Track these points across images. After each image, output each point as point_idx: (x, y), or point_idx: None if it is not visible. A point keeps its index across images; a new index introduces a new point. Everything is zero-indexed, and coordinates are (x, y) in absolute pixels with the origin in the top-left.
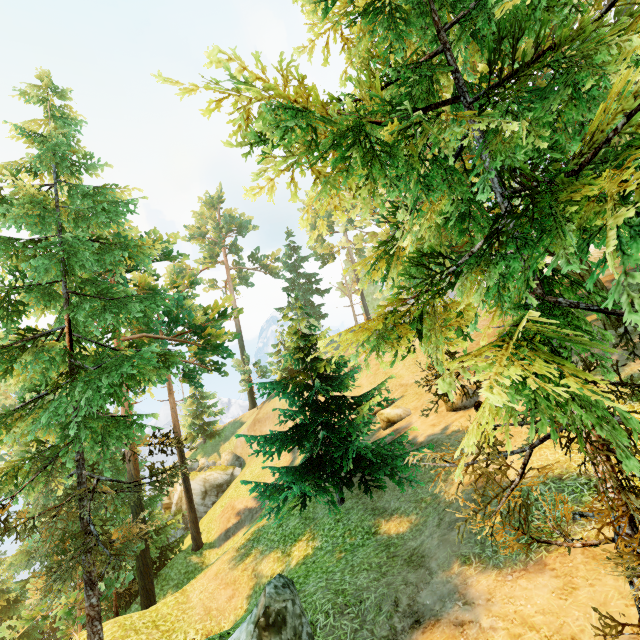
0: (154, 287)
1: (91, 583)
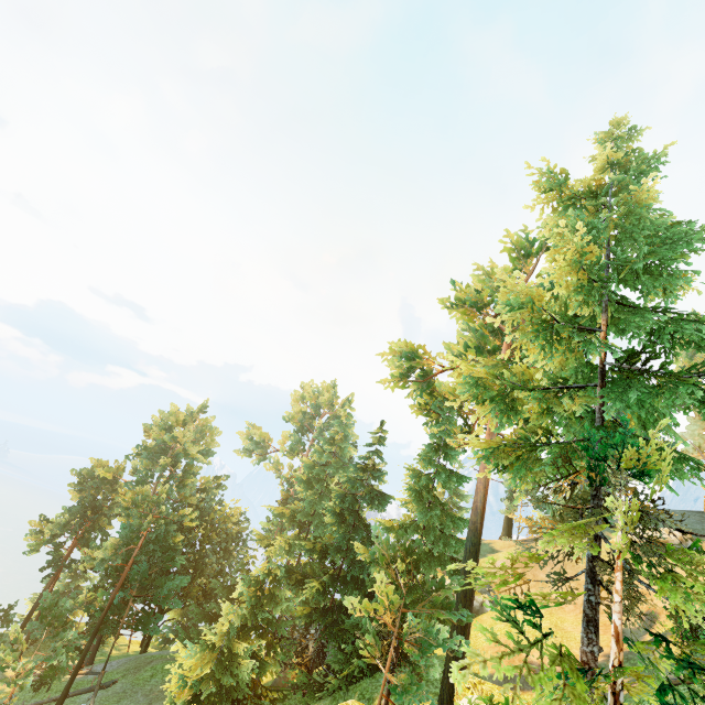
0: None
1: (595, 625)
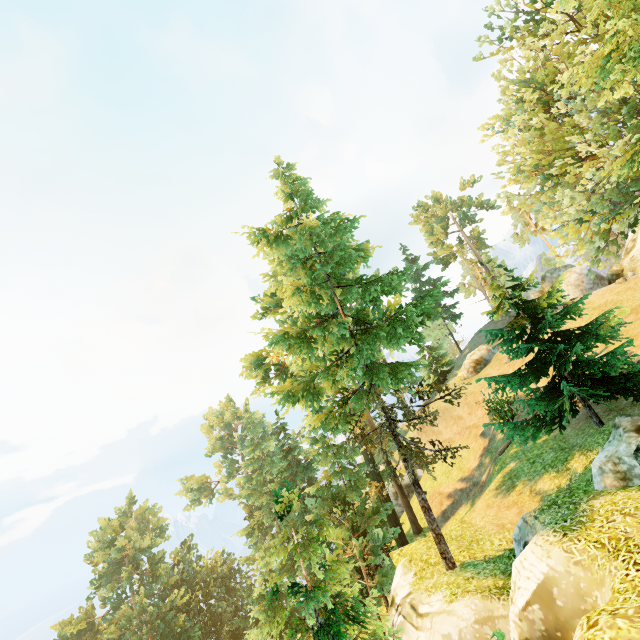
0: None
1: (417, 483)
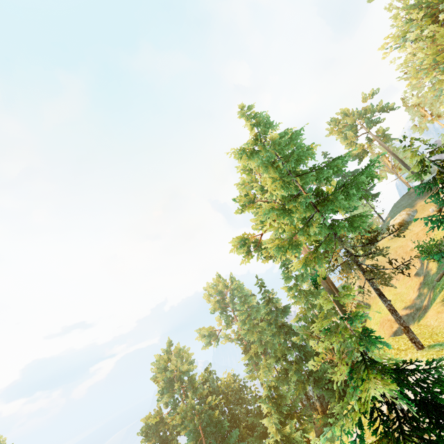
0: None
1: (382, 295)
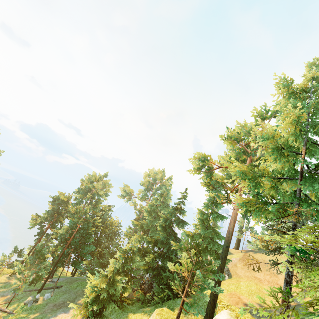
0: None
1: (290, 285)
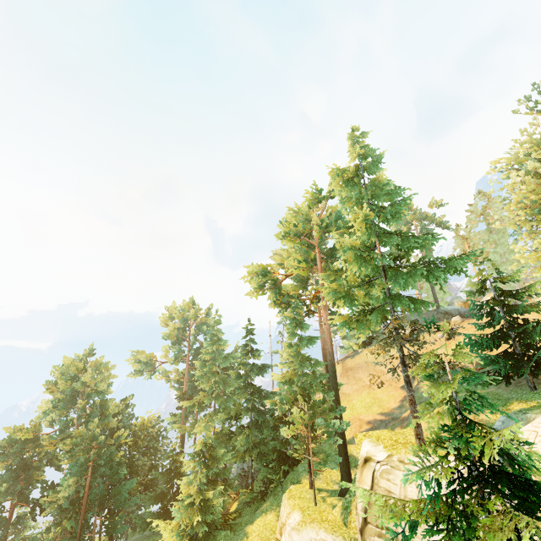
0: (327, 251)
1: (410, 383)
